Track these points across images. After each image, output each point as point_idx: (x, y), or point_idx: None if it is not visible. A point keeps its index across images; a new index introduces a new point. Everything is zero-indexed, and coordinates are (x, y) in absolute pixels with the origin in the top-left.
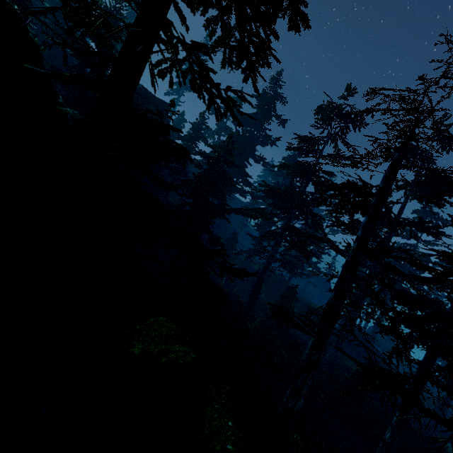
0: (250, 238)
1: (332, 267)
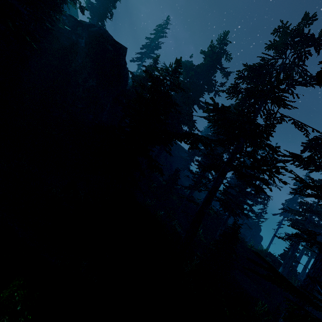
0: (191, 181)
1: (263, 211)
